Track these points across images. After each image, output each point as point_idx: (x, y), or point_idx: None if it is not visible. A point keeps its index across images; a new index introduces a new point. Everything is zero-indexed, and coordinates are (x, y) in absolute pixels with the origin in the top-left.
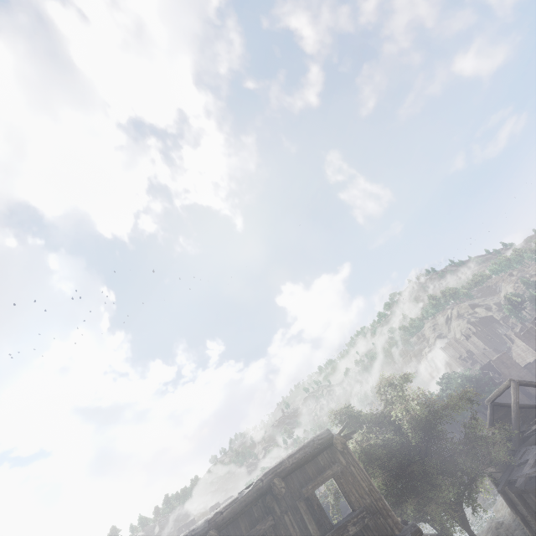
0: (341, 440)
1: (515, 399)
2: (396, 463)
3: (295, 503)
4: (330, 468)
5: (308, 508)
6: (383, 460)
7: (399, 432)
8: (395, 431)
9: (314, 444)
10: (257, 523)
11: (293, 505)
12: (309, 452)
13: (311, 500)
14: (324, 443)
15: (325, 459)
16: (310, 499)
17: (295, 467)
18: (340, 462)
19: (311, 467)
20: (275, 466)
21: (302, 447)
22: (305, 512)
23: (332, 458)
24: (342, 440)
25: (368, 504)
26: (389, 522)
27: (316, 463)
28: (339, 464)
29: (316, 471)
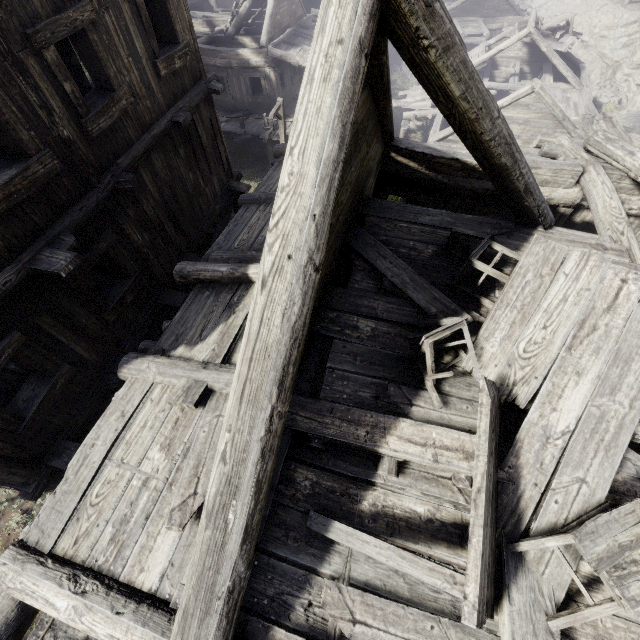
0: None
1: None
2: None
3: (117, 1)
4: None
5: (134, 18)
6: None
7: None
8: None
9: None
10: (63, 7)
11: (116, 2)
12: None
13: (140, 7)
14: None
15: None
16: (138, 5)
17: None
18: None
19: None
20: None
21: None
22: (131, 22)
23: None
24: None
25: (188, 42)
26: (200, 67)
27: None
28: None
29: None
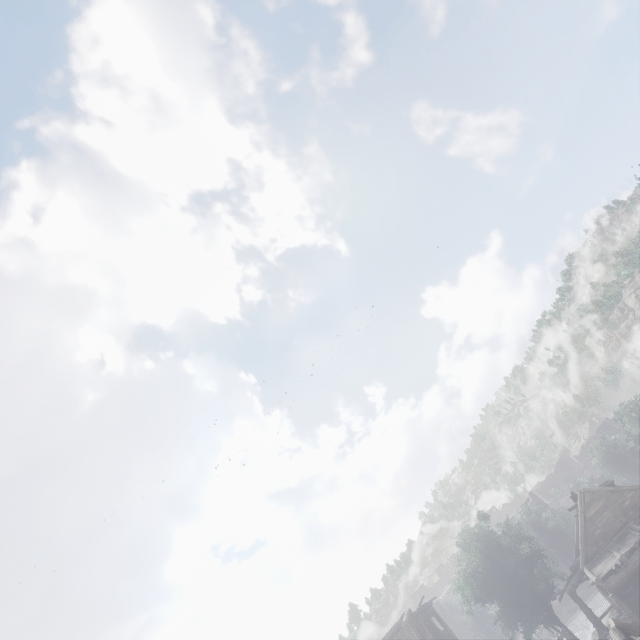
0: (405, 624)
1: (576, 519)
2: (487, 589)
3: None
4: (402, 638)
5: None
6: (477, 590)
7: (493, 560)
8: (490, 561)
9: (395, 627)
10: None
11: None
12: (393, 631)
13: None
14: (398, 626)
15: (400, 633)
16: None
17: (389, 639)
18: (406, 634)
19: (396, 638)
20: (382, 638)
21: (391, 629)
22: None
23: (403, 633)
24: (405, 624)
25: None
26: None
27: (397, 636)
28: (406, 635)
29: (397, 639)
